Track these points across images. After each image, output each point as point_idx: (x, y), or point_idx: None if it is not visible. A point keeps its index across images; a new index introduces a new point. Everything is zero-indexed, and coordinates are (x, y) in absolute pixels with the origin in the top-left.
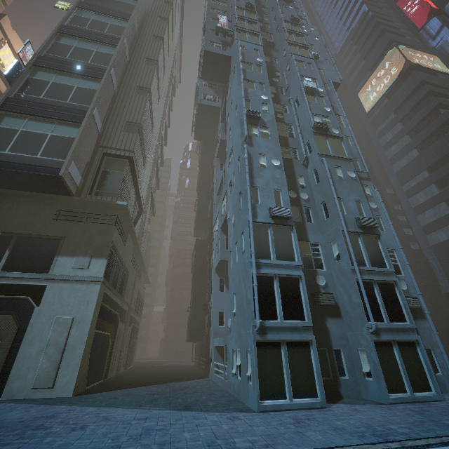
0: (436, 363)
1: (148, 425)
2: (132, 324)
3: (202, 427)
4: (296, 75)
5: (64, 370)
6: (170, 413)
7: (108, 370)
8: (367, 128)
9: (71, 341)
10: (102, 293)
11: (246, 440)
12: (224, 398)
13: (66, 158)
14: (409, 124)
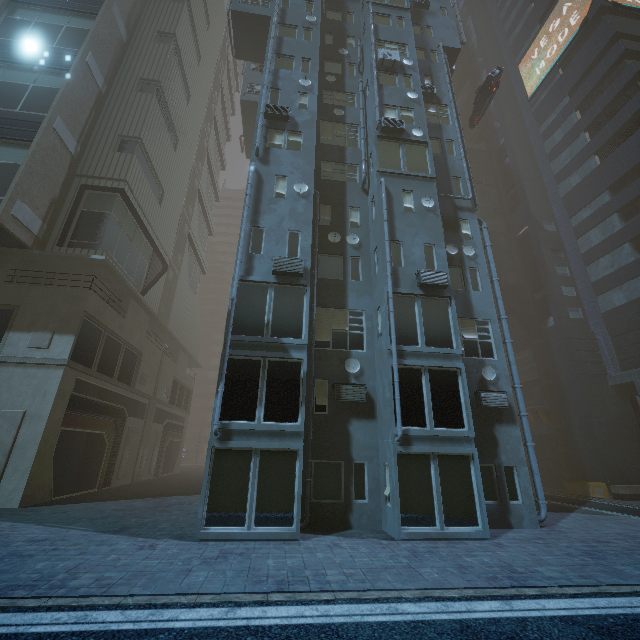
0: (517, 487)
1: (24, 549)
2: (166, 420)
3: (82, 556)
4: (370, 40)
5: (10, 475)
6: (85, 536)
7: (110, 477)
8: (527, 123)
9: (20, 441)
10: (72, 380)
11: (98, 576)
12: (195, 520)
13: (5, 196)
14: (589, 113)
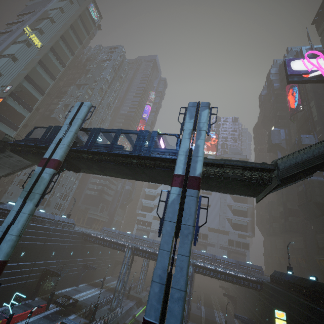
0: None
1: None
2: None
3: None
4: None
5: None
6: None
7: None
8: None
9: None
10: None
11: None
12: None
13: None
14: None
